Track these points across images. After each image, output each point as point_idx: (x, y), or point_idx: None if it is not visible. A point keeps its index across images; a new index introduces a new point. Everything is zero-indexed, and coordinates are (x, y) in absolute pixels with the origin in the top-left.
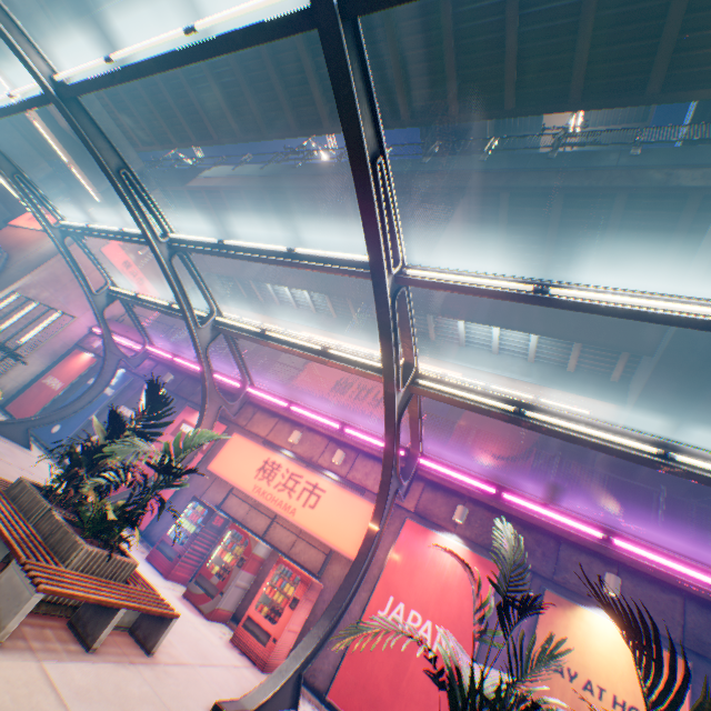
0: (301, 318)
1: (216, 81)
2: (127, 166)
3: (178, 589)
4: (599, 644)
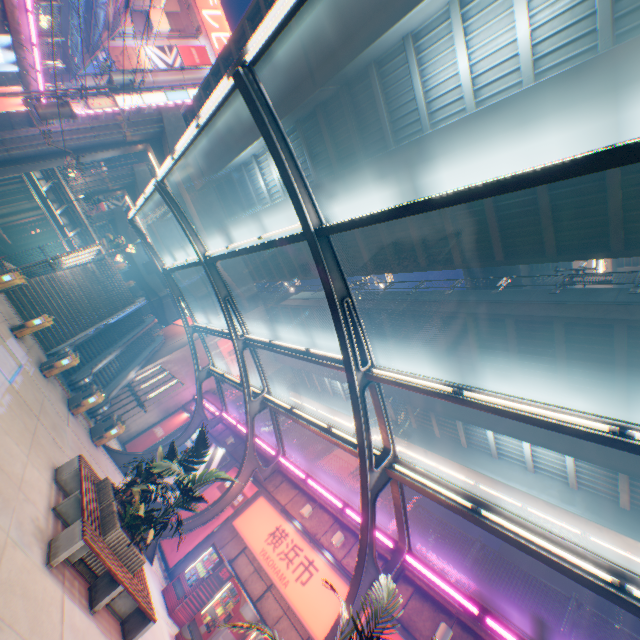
0: (347, 408)
1: (304, 245)
2: (230, 295)
3: (174, 628)
4: None
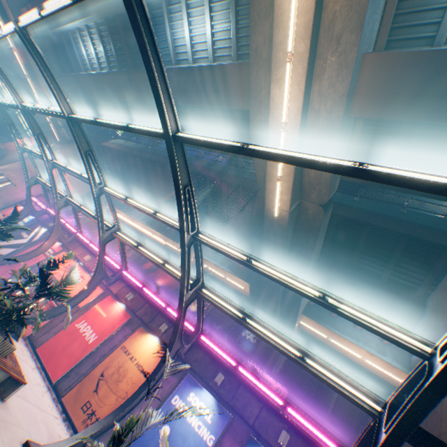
0: (140, 217)
1: (115, 108)
2: (43, 134)
3: None
4: (146, 346)
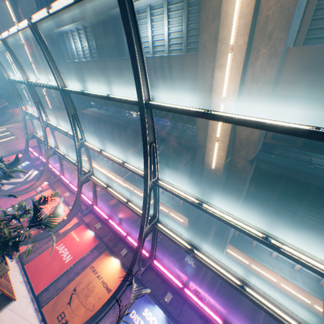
0: (106, 165)
1: (93, 86)
2: (41, 102)
3: None
4: (110, 267)
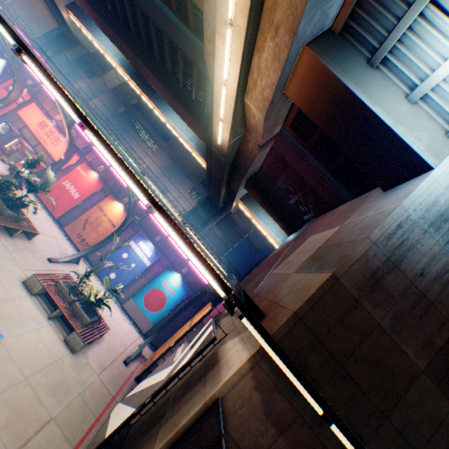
0: (112, 52)
1: None
2: None
3: None
4: (115, 209)
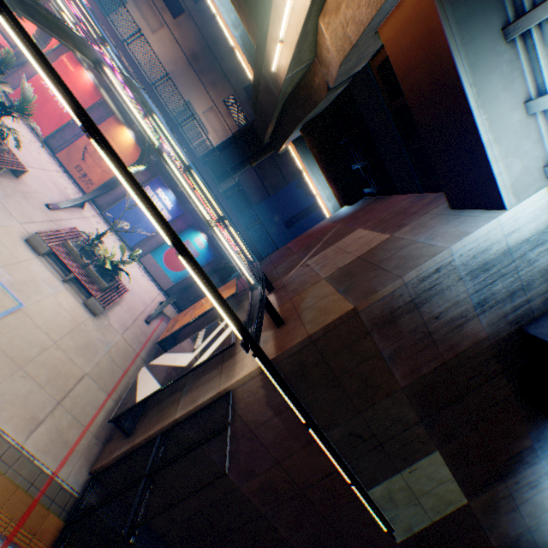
0: None
1: None
2: None
3: None
4: (123, 139)
